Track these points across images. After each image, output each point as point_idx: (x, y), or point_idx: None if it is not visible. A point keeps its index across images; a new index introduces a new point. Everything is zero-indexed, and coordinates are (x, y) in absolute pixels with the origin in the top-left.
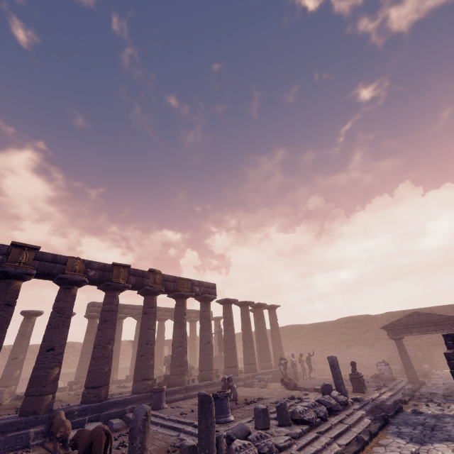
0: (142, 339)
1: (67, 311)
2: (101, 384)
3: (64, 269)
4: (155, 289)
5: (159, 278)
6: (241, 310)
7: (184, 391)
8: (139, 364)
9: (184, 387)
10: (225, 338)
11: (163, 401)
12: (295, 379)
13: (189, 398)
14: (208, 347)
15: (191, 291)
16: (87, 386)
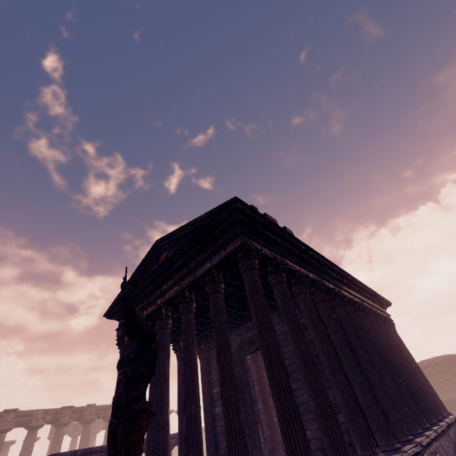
0: None
1: (30, 448)
2: None
3: (31, 419)
4: (90, 418)
5: (94, 410)
6: None
7: None
8: None
9: None
10: None
11: None
12: None
13: None
14: None
15: None
16: None
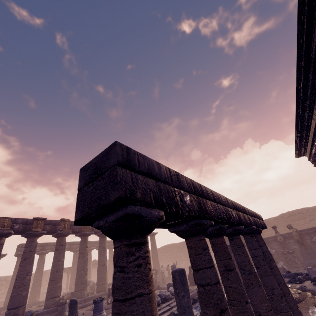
0: (53, 268)
1: None
2: (20, 305)
3: None
4: (65, 232)
5: (68, 224)
6: None
7: (83, 301)
8: (50, 287)
9: (83, 299)
10: None
11: (65, 311)
12: (163, 282)
13: (87, 306)
14: (103, 268)
15: (91, 231)
16: (9, 308)
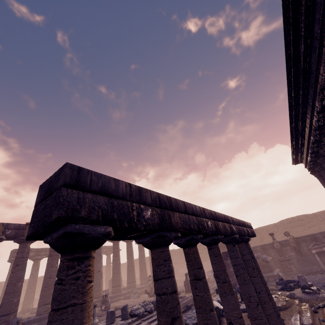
0: (46, 275)
1: None
2: (10, 312)
3: None
4: None
5: None
6: (127, 245)
7: None
8: (43, 294)
9: None
10: (113, 266)
11: None
12: None
13: None
14: (99, 275)
15: None
16: None
